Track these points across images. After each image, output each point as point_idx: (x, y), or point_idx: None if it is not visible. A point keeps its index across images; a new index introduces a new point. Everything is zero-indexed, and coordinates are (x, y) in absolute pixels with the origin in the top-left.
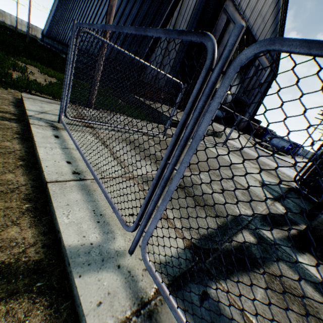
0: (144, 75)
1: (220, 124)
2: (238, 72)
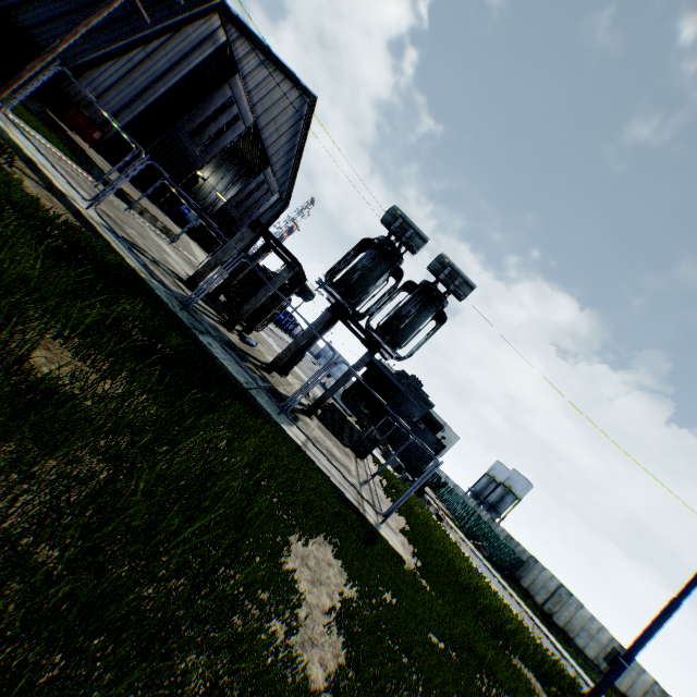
0: (73, 86)
1: (189, 237)
2: (244, 175)
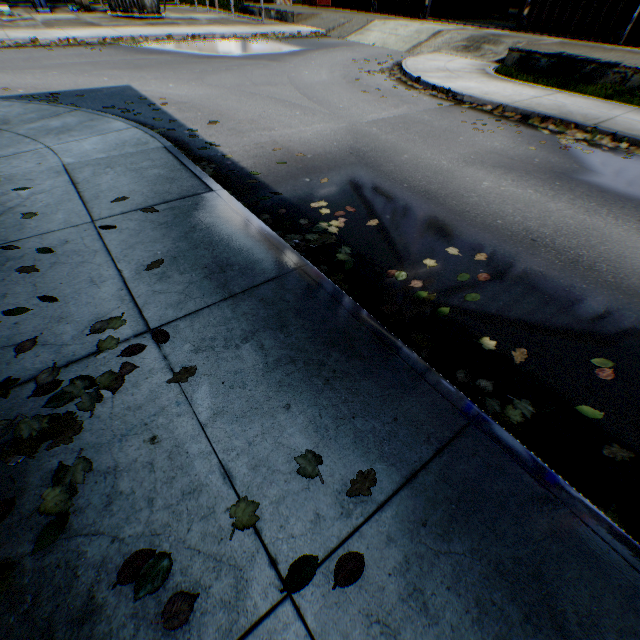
0: None
1: (510, 31)
2: None
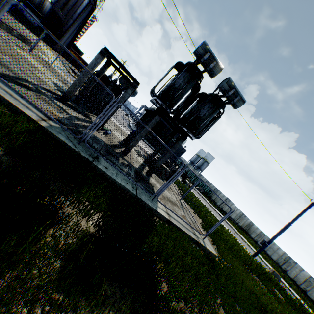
0: None
1: (33, 34)
2: None
